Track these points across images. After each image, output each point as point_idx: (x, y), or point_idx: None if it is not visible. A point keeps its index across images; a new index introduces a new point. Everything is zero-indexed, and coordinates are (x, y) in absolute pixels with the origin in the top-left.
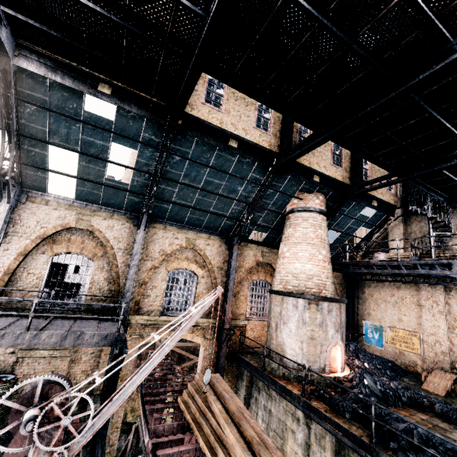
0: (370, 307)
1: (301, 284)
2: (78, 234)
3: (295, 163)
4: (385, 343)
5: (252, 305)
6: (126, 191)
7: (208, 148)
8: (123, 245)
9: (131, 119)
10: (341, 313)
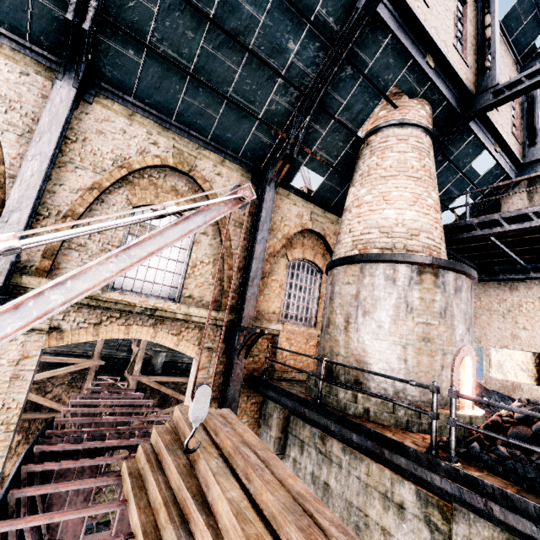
0: None
1: (398, 244)
2: None
3: (405, 2)
4: (487, 373)
5: (290, 302)
6: None
7: None
8: (23, 121)
9: None
10: (472, 298)
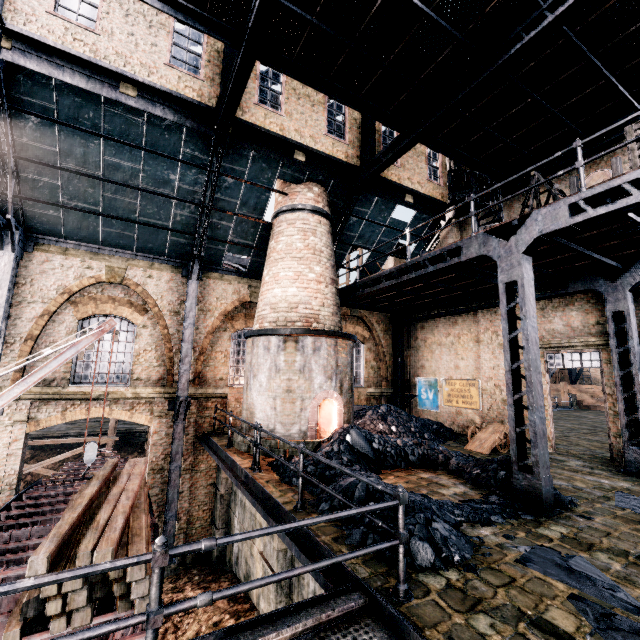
0: (424, 357)
1: (281, 317)
2: None
3: (253, 127)
4: (440, 403)
5: (239, 367)
6: None
7: (84, 99)
8: None
9: None
10: (339, 352)
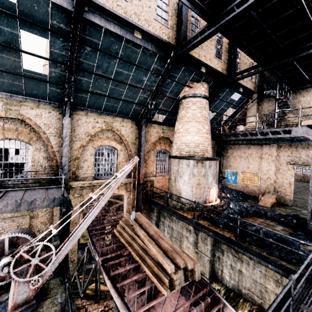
0: (231, 161)
1: (191, 150)
2: (11, 123)
3: (188, 55)
4: (238, 182)
5: (157, 167)
6: (46, 82)
7: (115, 39)
8: (54, 130)
9: (34, 2)
10: (217, 167)
